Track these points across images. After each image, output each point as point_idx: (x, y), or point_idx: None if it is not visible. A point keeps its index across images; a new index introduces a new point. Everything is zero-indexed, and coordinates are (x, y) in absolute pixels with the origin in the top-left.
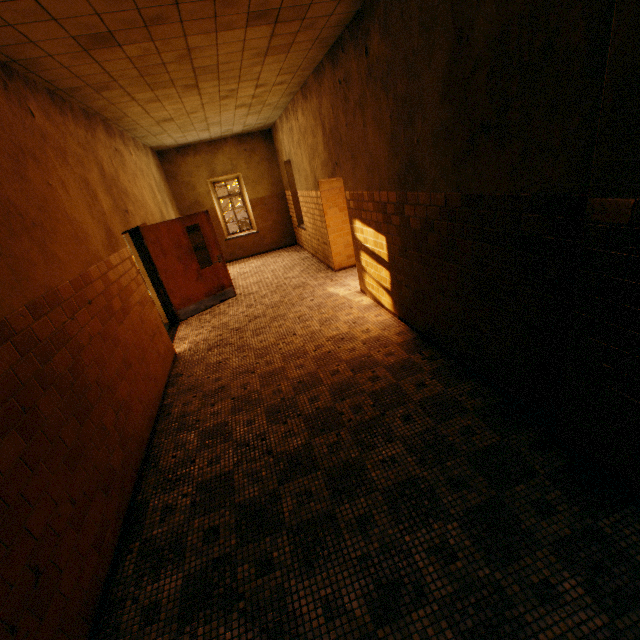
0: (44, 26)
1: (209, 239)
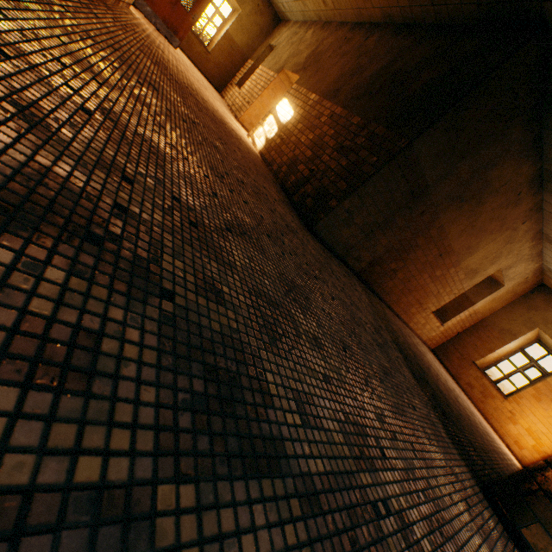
0: None
1: None
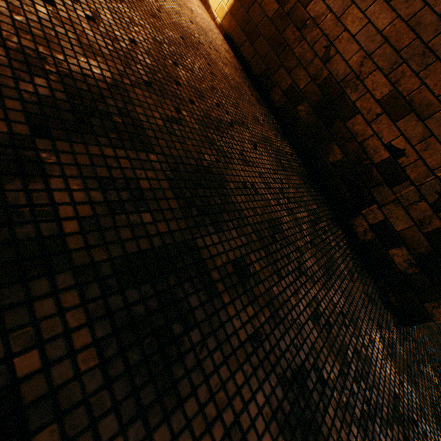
0: None
1: None
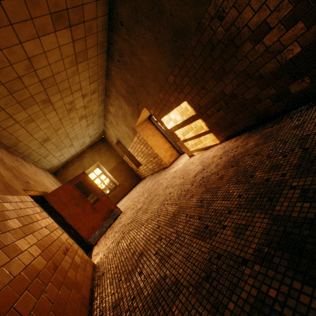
0: None
1: (91, 186)
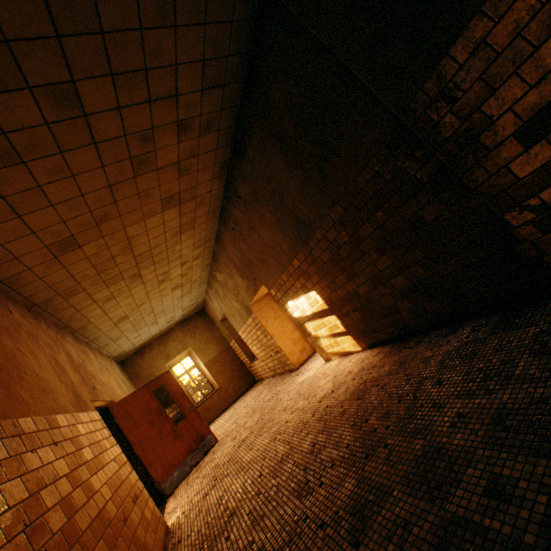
0: (26, 240)
1: (176, 393)
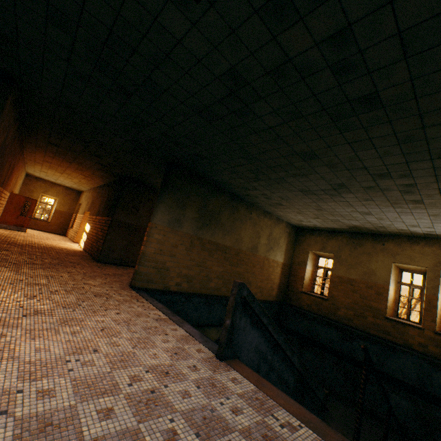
0: (41, 158)
1: (32, 208)
